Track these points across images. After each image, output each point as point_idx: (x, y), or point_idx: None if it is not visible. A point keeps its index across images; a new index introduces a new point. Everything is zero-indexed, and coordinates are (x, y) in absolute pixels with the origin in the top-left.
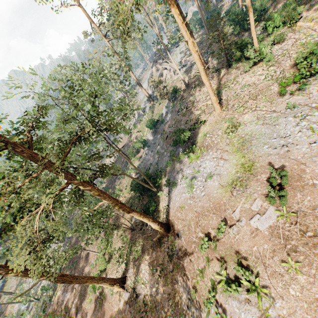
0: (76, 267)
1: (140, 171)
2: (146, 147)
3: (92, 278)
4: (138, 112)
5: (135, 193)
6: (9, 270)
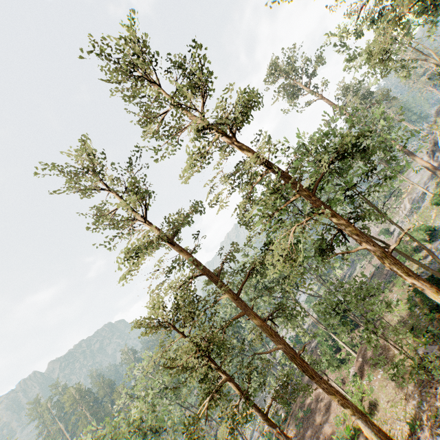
0: (310, 418)
1: (426, 248)
2: (435, 239)
3: (342, 397)
4: (410, 200)
5: (420, 310)
6: (254, 314)
